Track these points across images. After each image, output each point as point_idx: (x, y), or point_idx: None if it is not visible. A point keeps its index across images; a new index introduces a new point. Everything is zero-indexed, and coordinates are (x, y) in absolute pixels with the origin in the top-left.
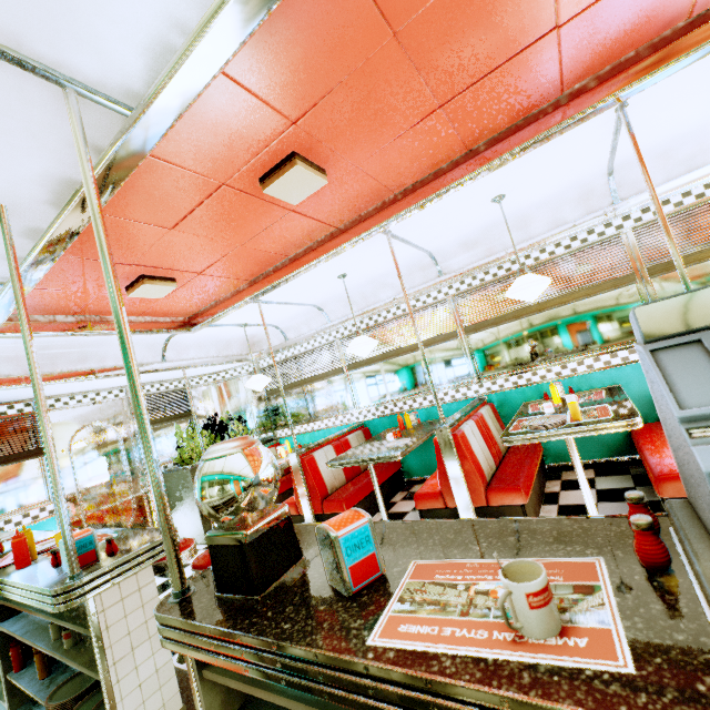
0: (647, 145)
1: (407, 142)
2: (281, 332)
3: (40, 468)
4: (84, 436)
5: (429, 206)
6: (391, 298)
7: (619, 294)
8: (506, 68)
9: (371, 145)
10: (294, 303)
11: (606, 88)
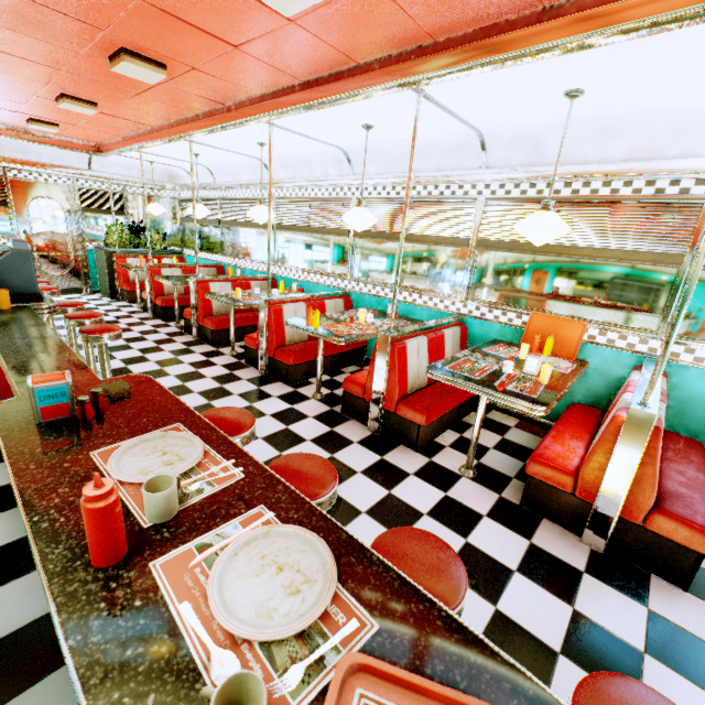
0: (353, 144)
1: (139, 103)
2: (189, 175)
3: (8, 215)
4: (39, 204)
5: (204, 136)
6: (245, 182)
7: (343, 241)
8: (157, 90)
9: (113, 100)
10: (179, 159)
11: (233, 115)
